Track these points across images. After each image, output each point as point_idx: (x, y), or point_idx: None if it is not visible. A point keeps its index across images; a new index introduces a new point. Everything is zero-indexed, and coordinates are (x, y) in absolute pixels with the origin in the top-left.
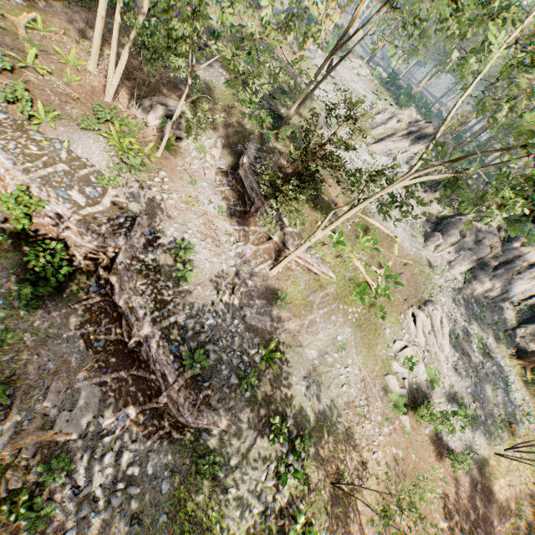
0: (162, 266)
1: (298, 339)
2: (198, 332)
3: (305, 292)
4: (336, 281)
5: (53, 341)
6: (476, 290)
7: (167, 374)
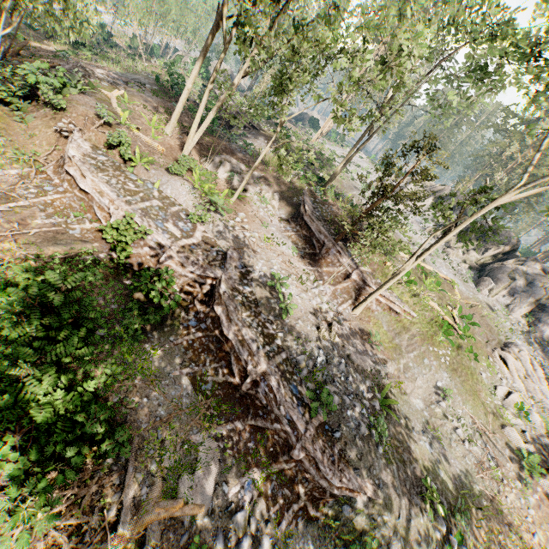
0: (260, 298)
1: (401, 386)
2: (312, 370)
3: (390, 334)
4: (419, 320)
5: (160, 381)
6: (544, 332)
7: (296, 421)
